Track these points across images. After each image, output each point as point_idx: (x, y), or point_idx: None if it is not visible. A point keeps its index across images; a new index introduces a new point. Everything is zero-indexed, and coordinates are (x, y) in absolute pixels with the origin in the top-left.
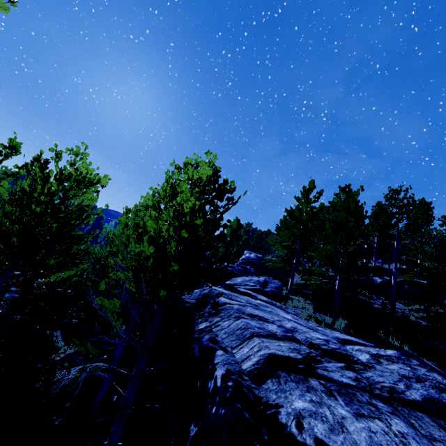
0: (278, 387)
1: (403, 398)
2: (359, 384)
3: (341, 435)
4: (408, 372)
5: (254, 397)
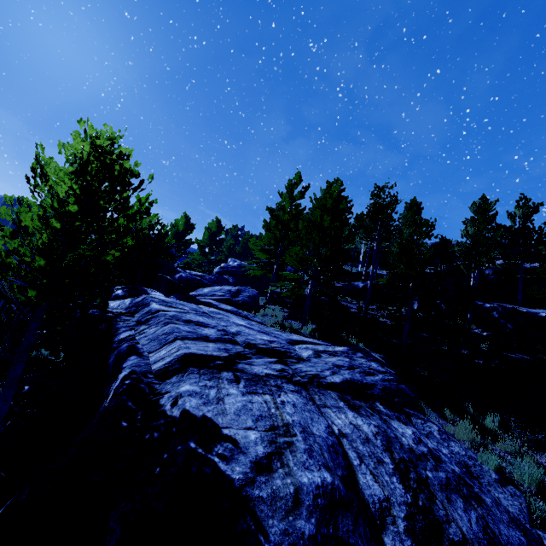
0: (179, 379)
1: (322, 382)
2: (281, 373)
3: (213, 406)
4: (345, 362)
5: (150, 391)
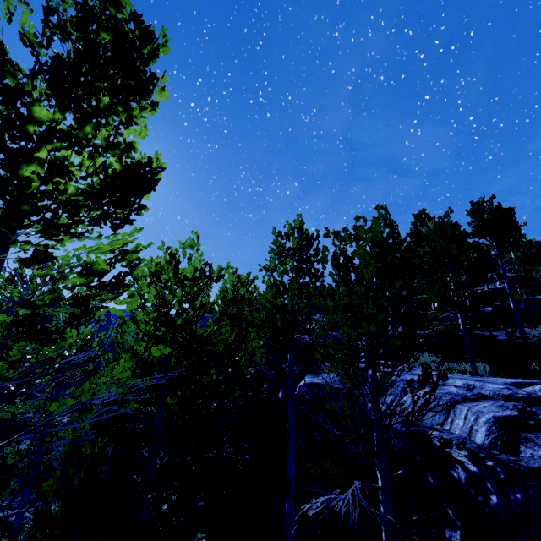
0: None
1: None
2: None
3: None
4: None
5: (528, 470)
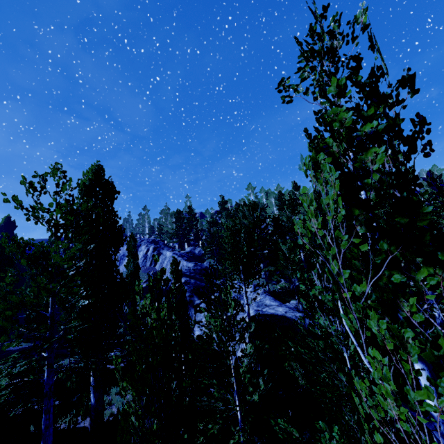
0: None
1: None
2: None
3: None
4: None
5: None
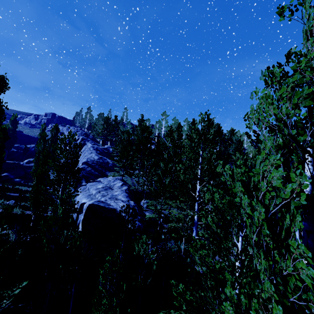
0: None
1: None
2: None
3: None
4: None
5: None
